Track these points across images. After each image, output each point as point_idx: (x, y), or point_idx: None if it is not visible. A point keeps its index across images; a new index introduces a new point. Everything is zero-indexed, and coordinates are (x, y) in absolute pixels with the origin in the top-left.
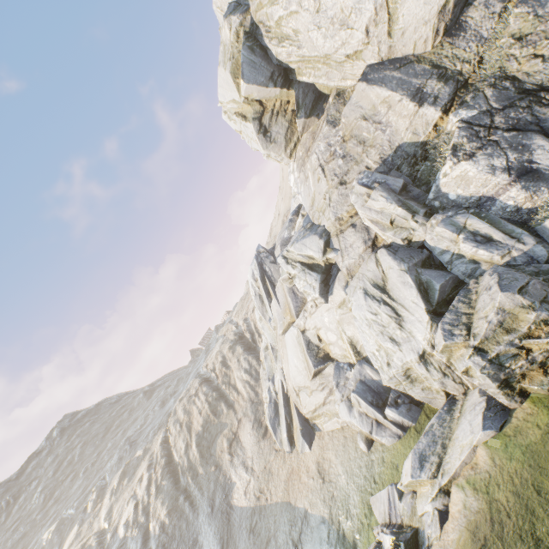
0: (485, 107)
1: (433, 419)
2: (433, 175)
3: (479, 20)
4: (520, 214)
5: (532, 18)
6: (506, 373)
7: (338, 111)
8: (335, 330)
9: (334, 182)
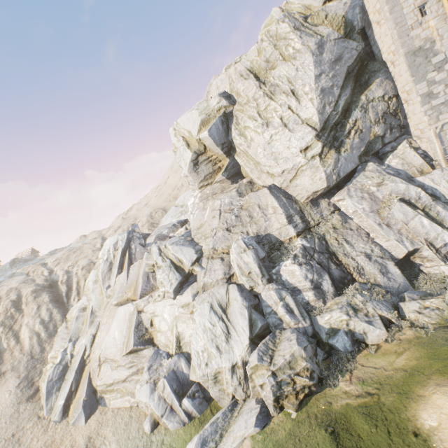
0: (313, 246)
1: (220, 413)
2: (279, 261)
3: (324, 207)
4: (308, 306)
5: (340, 223)
6: (280, 392)
7: (246, 190)
8: (170, 322)
9: (224, 226)
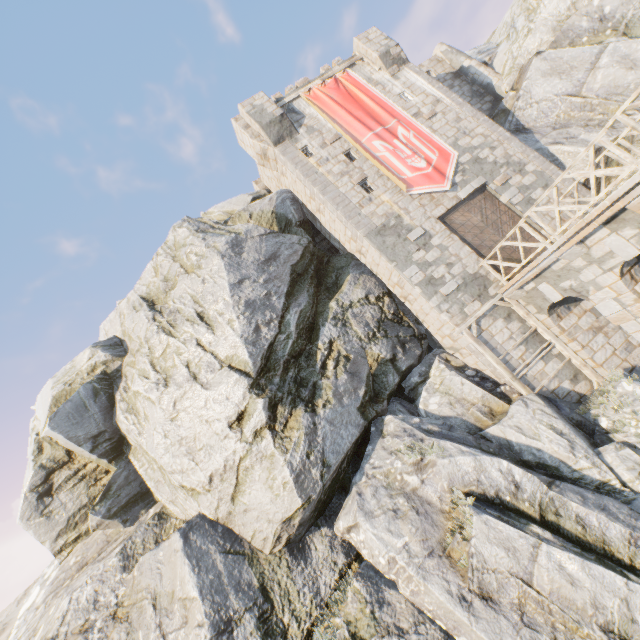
0: None
1: None
2: None
3: (322, 557)
4: None
5: (369, 612)
6: None
7: (145, 543)
8: None
9: None
